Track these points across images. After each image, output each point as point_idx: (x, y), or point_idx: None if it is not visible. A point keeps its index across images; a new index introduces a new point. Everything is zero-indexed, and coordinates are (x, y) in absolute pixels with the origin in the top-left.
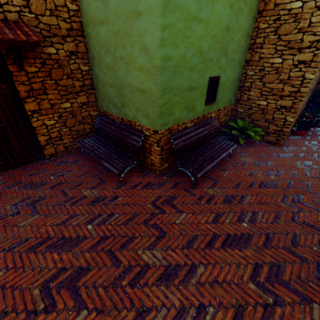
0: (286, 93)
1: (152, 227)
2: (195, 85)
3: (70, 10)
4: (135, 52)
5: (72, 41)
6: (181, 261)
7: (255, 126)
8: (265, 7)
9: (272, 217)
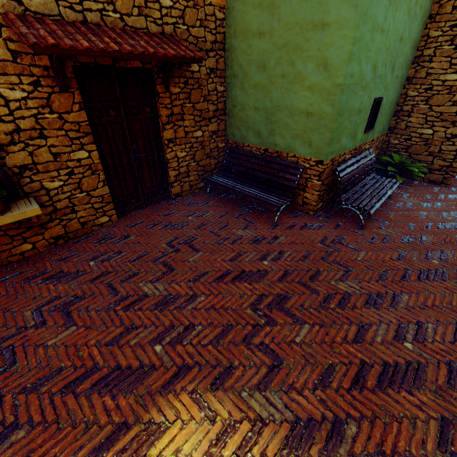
0: None
1: (333, 263)
2: (362, 107)
3: (217, 20)
4: (308, 68)
5: (214, 56)
6: (381, 291)
7: (414, 162)
8: (439, 10)
9: None
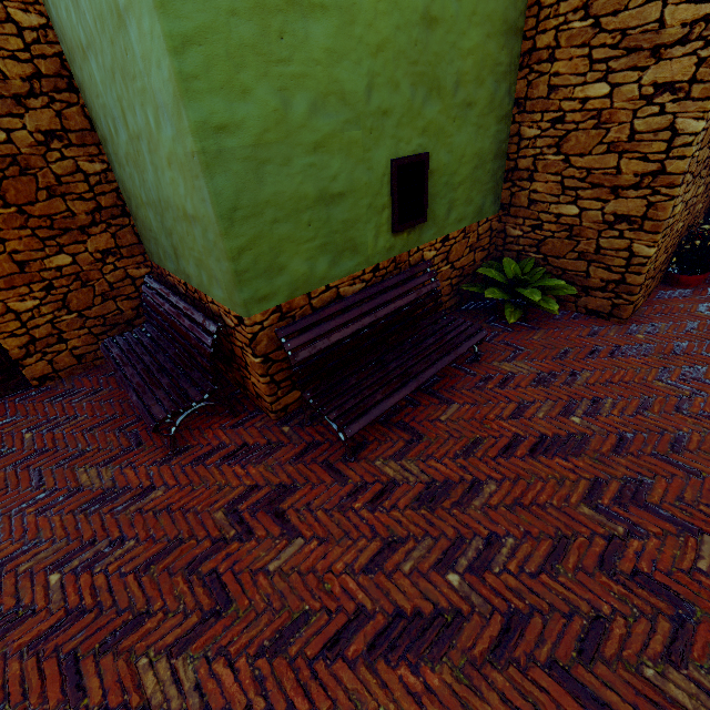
0: (628, 178)
1: (203, 582)
2: (343, 186)
3: (25, 29)
4: (152, 118)
5: (46, 105)
6: (239, 700)
7: (555, 273)
8: None
9: (541, 553)
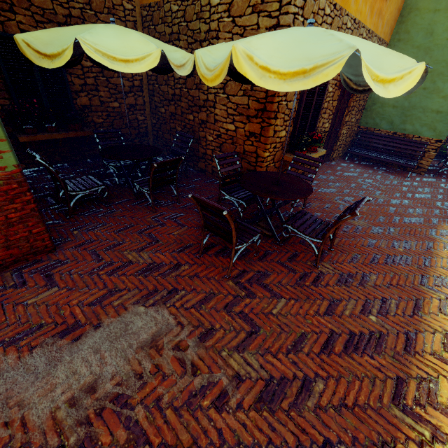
0: None
1: None
2: None
3: None
4: (445, 86)
5: None
6: None
7: None
8: None
9: None
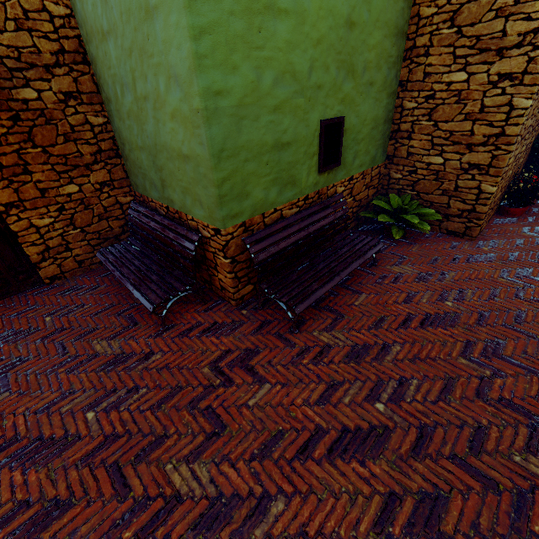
0: (479, 138)
1: (202, 414)
2: (290, 138)
3: (55, 17)
4: (162, 85)
5: (67, 73)
6: (244, 488)
7: (425, 204)
8: None
9: (437, 389)
